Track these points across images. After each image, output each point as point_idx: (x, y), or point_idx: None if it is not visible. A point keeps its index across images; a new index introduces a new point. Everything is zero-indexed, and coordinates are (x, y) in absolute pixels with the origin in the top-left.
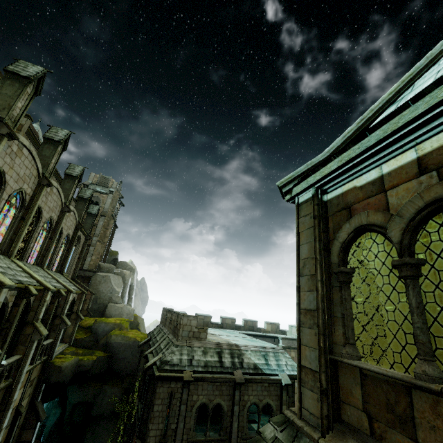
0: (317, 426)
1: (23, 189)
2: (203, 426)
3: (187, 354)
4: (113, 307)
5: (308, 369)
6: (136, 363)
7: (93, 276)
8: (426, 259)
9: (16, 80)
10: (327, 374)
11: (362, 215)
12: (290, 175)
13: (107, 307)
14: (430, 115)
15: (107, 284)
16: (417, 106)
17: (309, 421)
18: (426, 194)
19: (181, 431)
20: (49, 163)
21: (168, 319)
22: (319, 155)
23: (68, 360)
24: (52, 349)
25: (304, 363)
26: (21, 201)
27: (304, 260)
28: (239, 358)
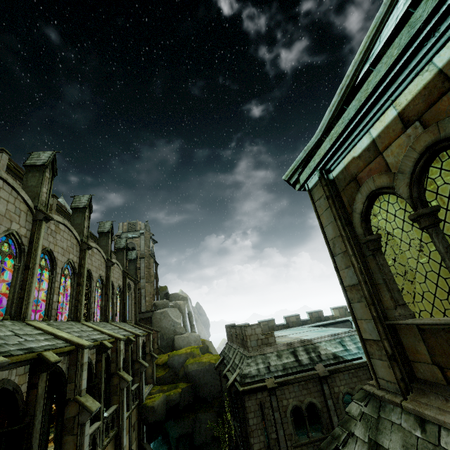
0: (396, 391)
1: (71, 259)
2: (303, 429)
3: (262, 362)
4: (179, 339)
5: (371, 341)
6: (218, 385)
7: (153, 315)
8: (439, 204)
9: (36, 171)
10: (389, 340)
11: (369, 182)
12: (292, 166)
13: (175, 340)
14: (393, 74)
15: (167, 319)
16: (378, 69)
17: (388, 389)
18: (416, 145)
19: (283, 438)
20: (83, 229)
21: (233, 334)
22: (313, 137)
23: (157, 398)
24: (140, 392)
25: (365, 336)
26: (72, 270)
27: (333, 240)
28: (315, 352)
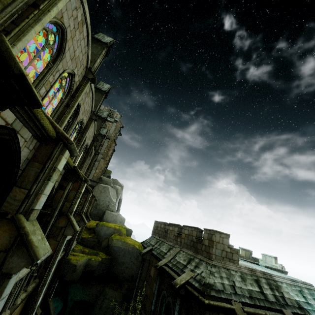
0: None
1: (74, 73)
2: None
3: (226, 277)
4: (109, 214)
5: None
6: (133, 269)
7: (96, 186)
8: None
9: None
10: None
11: None
12: None
13: (105, 213)
14: None
15: (106, 194)
16: None
17: None
18: None
19: None
20: (96, 60)
21: (172, 232)
22: None
23: (81, 258)
24: (69, 245)
25: None
26: (68, 87)
27: None
28: (278, 291)
